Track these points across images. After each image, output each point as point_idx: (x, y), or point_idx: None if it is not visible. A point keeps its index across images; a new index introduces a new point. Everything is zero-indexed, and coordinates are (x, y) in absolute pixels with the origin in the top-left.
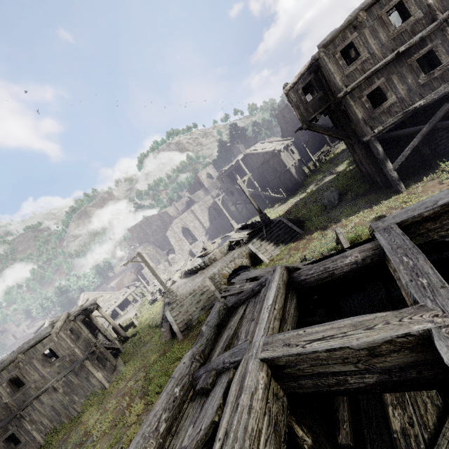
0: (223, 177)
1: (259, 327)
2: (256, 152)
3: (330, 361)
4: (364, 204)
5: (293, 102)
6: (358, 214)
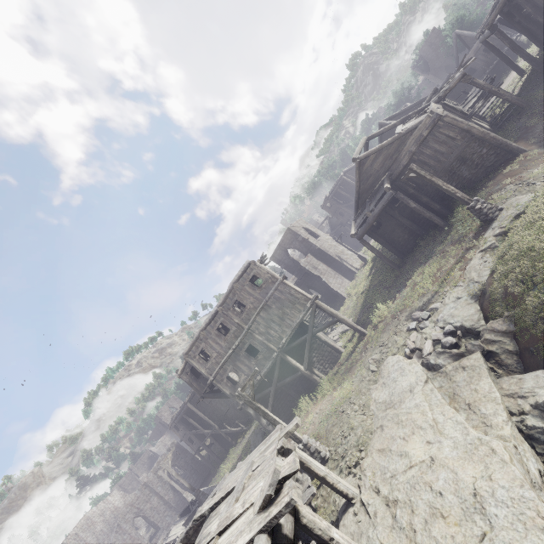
0: (176, 424)
1: None
2: None
3: None
4: None
5: (187, 382)
6: None
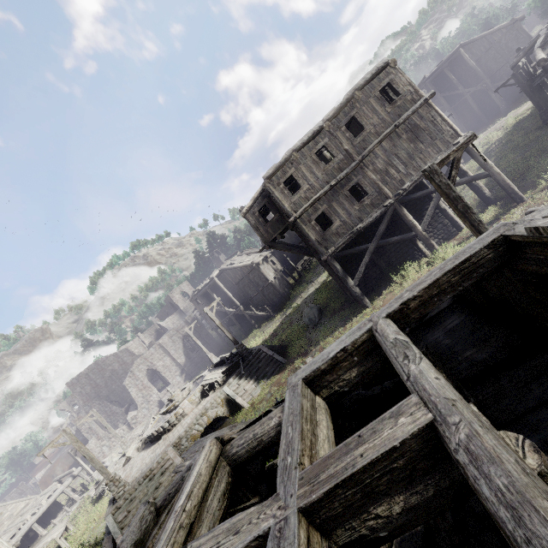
0: (197, 297)
1: (158, 546)
2: (233, 267)
3: None
4: (340, 321)
5: (252, 224)
6: (334, 334)
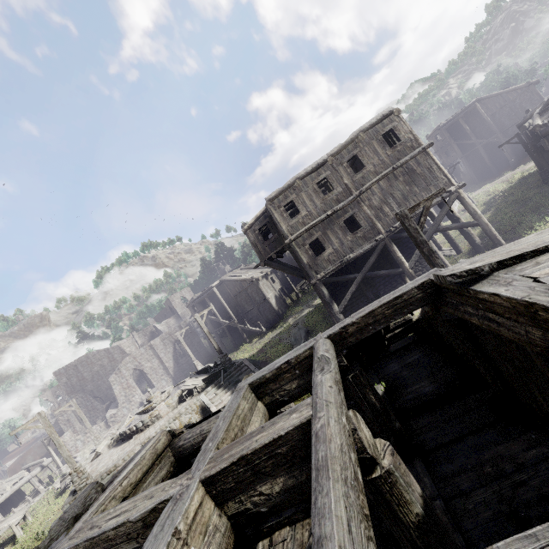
0: (195, 304)
1: (89, 510)
2: (233, 279)
3: (117, 540)
4: None
5: (251, 240)
6: None
